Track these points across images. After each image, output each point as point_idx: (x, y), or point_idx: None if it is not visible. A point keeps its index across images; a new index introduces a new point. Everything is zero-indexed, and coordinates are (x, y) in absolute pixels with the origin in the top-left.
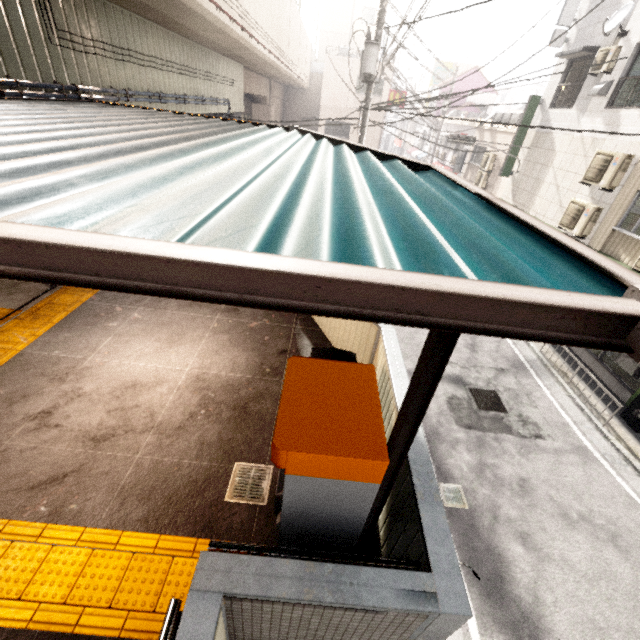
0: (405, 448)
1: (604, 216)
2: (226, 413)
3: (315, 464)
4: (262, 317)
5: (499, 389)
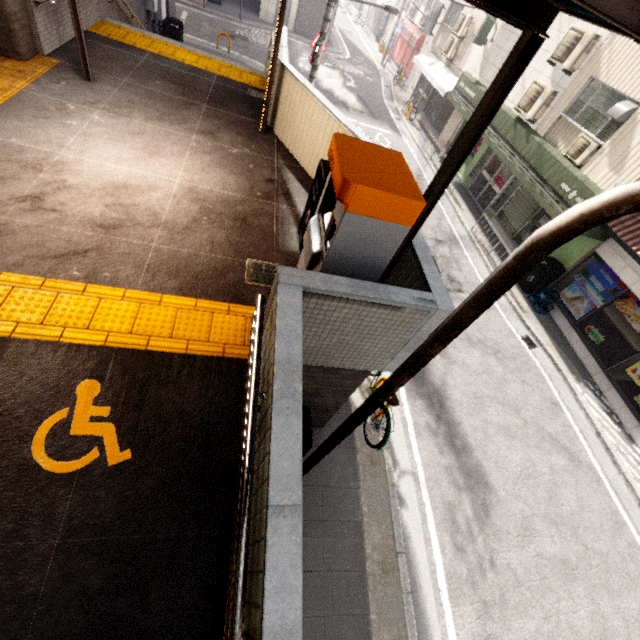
0: (439, 194)
1: (557, 101)
2: (228, 222)
3: (373, 202)
4: (242, 146)
5: (436, 256)
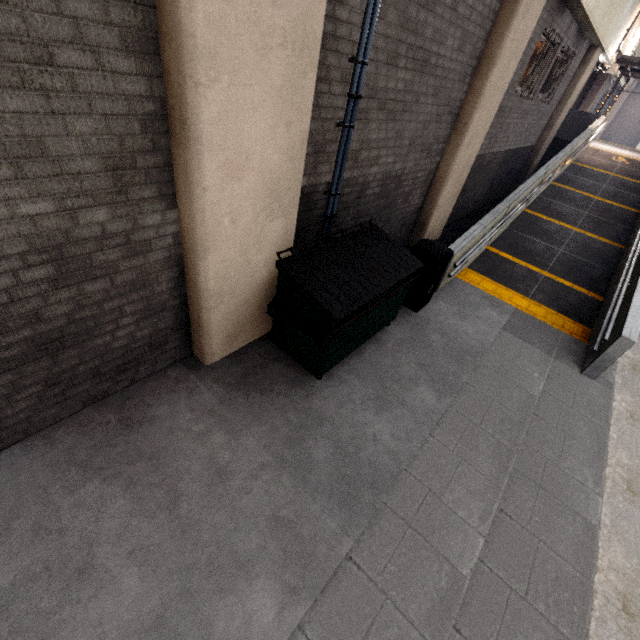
0: None
1: None
2: None
3: None
4: None
5: None
